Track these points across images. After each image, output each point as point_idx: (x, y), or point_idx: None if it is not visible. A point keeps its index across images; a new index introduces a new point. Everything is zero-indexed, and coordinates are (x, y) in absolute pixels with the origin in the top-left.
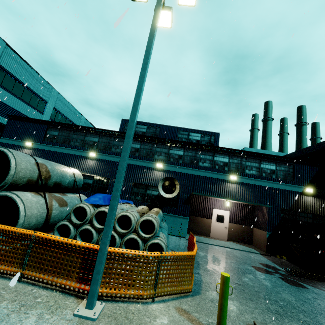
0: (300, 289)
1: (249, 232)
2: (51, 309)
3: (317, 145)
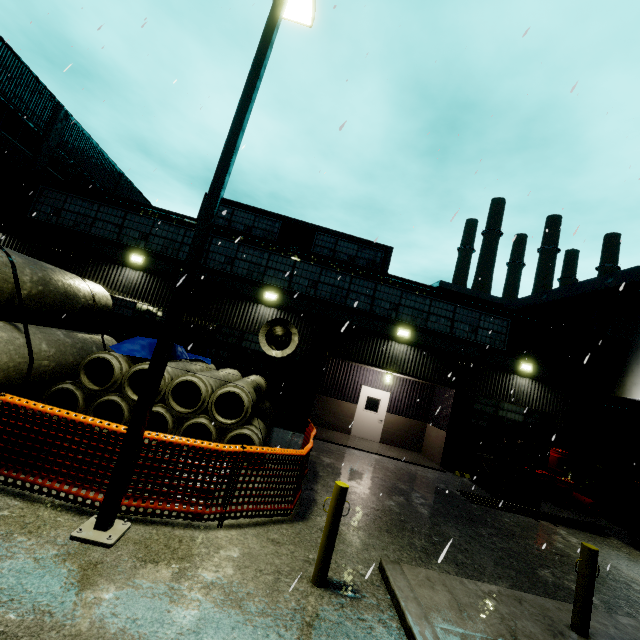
0: (475, 521)
1: (419, 432)
2: (28, 528)
3: (556, 292)
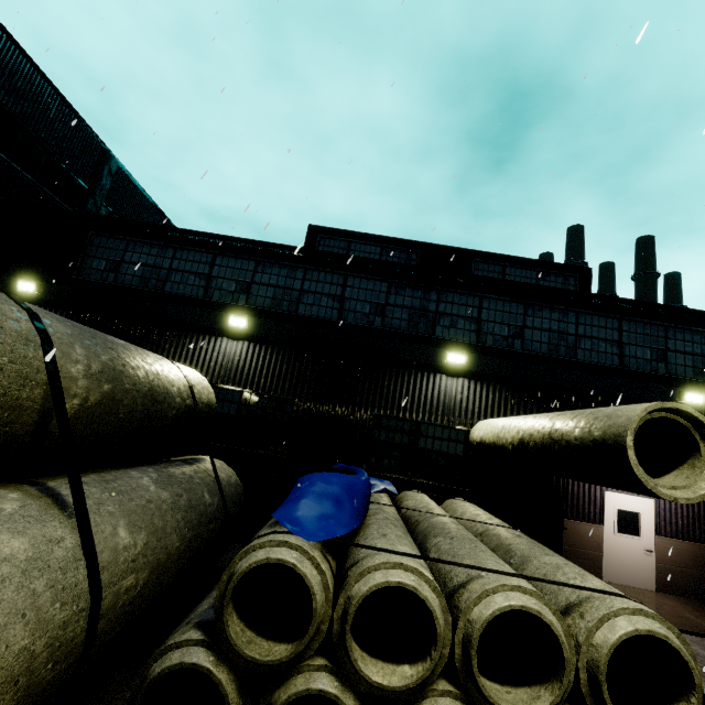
0: None
1: None
2: None
3: None
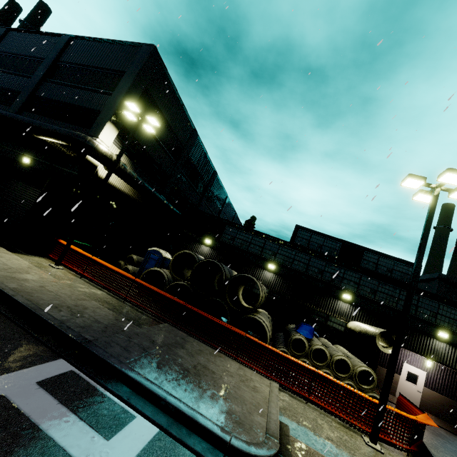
0: None
1: (452, 408)
2: (349, 434)
3: None
